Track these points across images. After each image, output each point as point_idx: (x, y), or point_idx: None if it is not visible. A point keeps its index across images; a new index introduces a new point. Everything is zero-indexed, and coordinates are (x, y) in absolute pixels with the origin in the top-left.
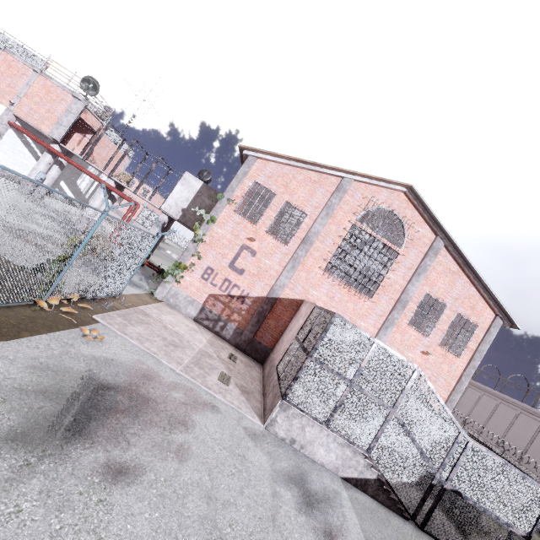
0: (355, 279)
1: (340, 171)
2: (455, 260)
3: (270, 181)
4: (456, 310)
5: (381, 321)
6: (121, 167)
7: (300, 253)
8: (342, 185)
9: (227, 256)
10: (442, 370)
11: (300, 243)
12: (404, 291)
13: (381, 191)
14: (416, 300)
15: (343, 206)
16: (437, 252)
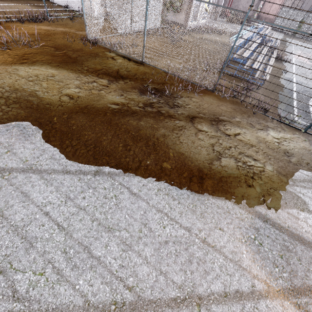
0: None
1: None
2: None
3: None
4: None
5: None
6: None
7: None
8: None
9: None
10: None
11: None
12: None
13: None
14: None
15: None
16: None
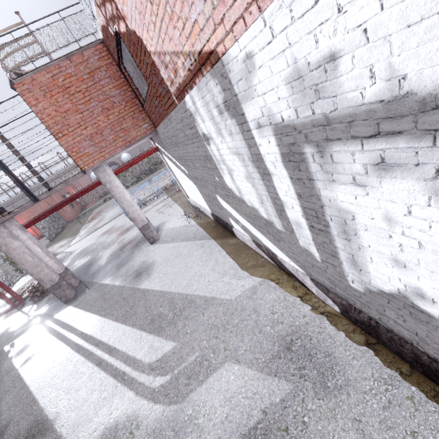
0: None
1: None
2: None
3: None
4: None
5: None
6: None
7: None
8: None
9: None
10: None
11: None
12: None
13: None
14: None
15: None
16: None
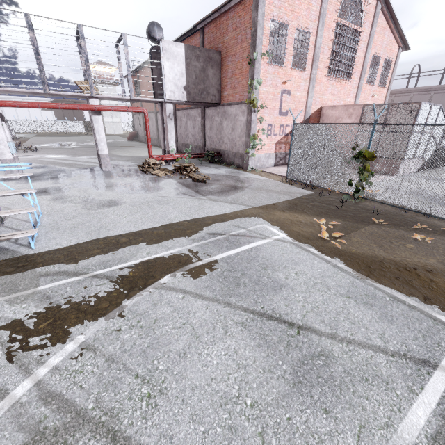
0: (342, 71)
1: None
2: (384, 17)
3: (281, 13)
4: (384, 57)
5: (355, 91)
6: None
7: (314, 72)
8: None
9: (275, 107)
10: (379, 101)
11: (312, 63)
12: (364, 61)
13: None
14: (369, 64)
15: (329, 7)
16: (378, 17)
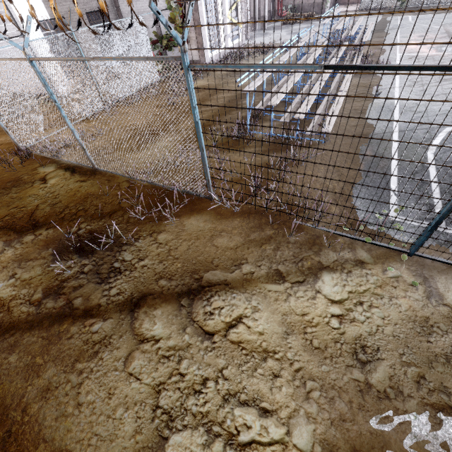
0: None
1: None
2: None
3: None
4: None
5: None
6: None
7: None
8: None
9: None
10: None
11: None
12: None
13: None
14: None
15: None
16: None
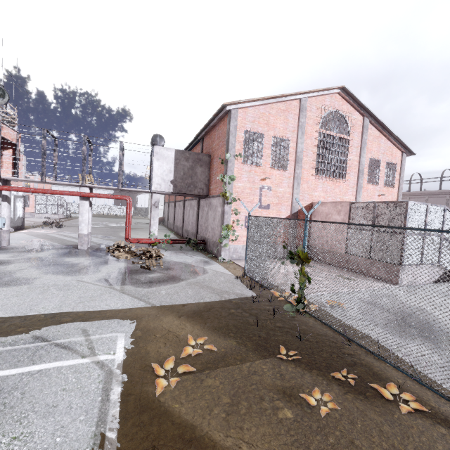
0: (333, 171)
1: (299, 94)
2: (376, 128)
3: (255, 125)
4: (385, 160)
5: (355, 189)
6: (21, 168)
7: (298, 171)
8: (303, 105)
9: (254, 201)
10: (389, 200)
11: (295, 164)
12: (360, 164)
13: (325, 98)
14: (366, 166)
15: (308, 121)
16: (367, 128)
